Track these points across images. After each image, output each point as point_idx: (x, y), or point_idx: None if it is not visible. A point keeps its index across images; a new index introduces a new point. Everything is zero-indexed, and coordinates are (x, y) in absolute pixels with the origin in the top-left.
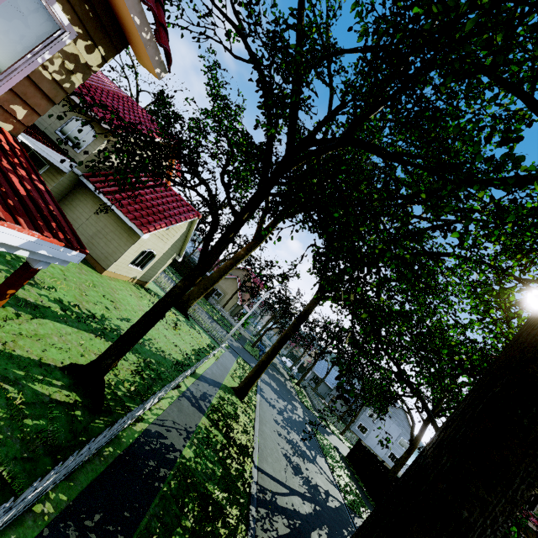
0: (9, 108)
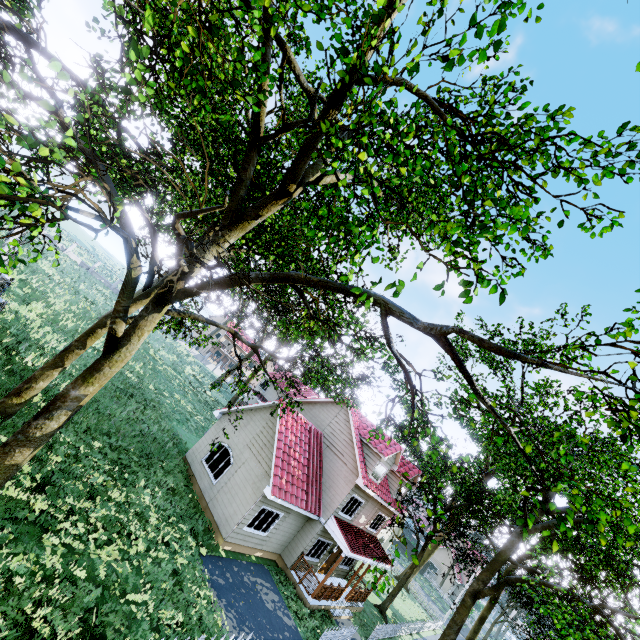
0: (377, 533)
